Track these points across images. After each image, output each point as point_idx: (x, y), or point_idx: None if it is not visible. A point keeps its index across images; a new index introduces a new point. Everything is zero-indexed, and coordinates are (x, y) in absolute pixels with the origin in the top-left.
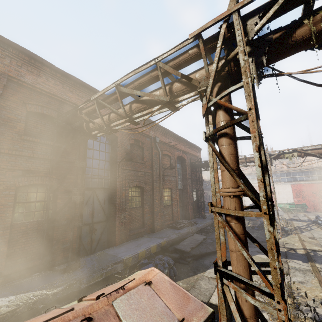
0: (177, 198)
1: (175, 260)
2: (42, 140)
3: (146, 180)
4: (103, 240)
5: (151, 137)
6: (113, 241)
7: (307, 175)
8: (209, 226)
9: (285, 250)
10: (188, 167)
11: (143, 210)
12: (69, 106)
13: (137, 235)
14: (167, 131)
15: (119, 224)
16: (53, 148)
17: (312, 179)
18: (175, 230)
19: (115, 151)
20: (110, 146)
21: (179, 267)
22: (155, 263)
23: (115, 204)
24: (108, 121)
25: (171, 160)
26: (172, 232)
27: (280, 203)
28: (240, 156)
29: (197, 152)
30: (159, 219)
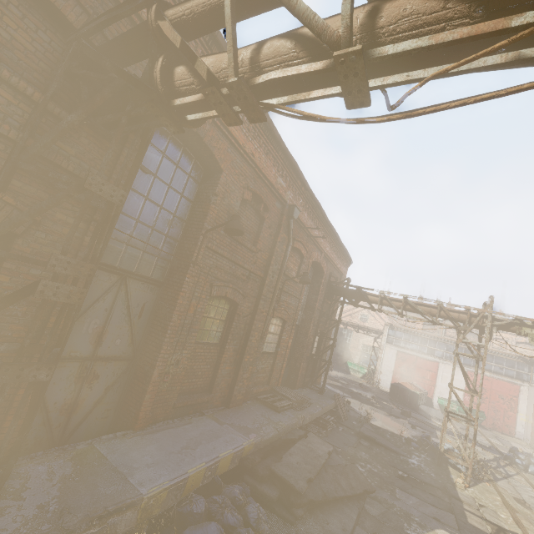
0: (288, 343)
1: (266, 503)
2: (2, 66)
3: (247, 289)
4: (107, 406)
5: (286, 203)
6: (132, 416)
7: (500, 364)
8: (328, 414)
9: (487, 528)
10: (323, 288)
11: (220, 352)
12: (130, 24)
13: (190, 408)
14: (316, 205)
15: (160, 376)
16: (36, 111)
17: (506, 374)
18: (272, 411)
19: (207, 202)
20: (197, 185)
21: (273, 528)
22: (225, 521)
23: (166, 325)
24: (249, 67)
25: (303, 264)
26: (266, 417)
27: (440, 395)
28: (433, 301)
29: (345, 265)
30: (246, 380)
